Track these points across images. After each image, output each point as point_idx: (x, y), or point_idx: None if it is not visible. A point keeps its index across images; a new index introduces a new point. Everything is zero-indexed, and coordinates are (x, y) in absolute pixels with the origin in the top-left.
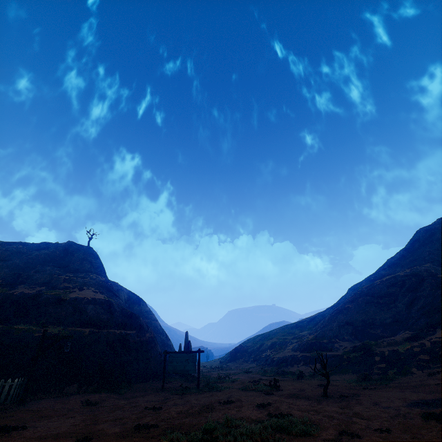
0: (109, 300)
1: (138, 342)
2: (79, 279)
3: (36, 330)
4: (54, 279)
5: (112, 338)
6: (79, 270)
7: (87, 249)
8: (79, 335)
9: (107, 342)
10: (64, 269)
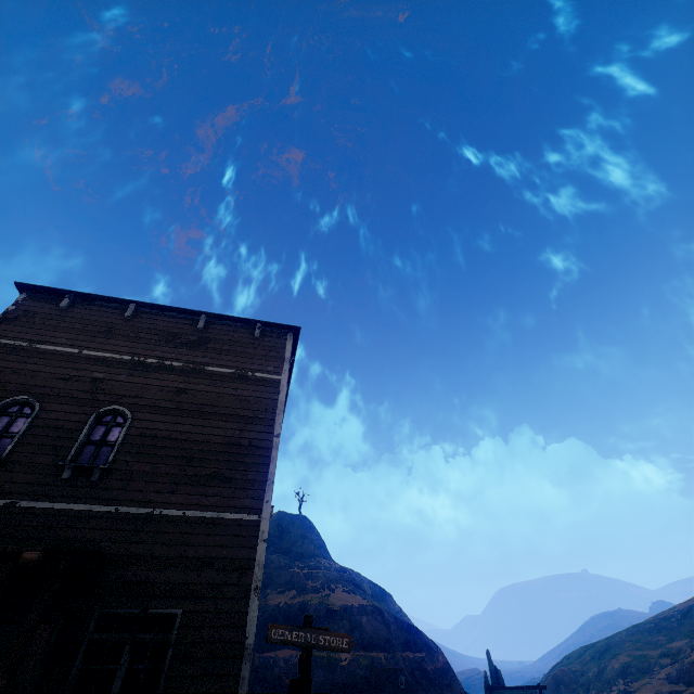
0: (374, 605)
1: (435, 671)
2: (318, 572)
3: (336, 657)
4: (294, 576)
5: (410, 665)
6: (304, 554)
7: (302, 520)
8: (378, 663)
9: (409, 673)
10: (289, 556)
